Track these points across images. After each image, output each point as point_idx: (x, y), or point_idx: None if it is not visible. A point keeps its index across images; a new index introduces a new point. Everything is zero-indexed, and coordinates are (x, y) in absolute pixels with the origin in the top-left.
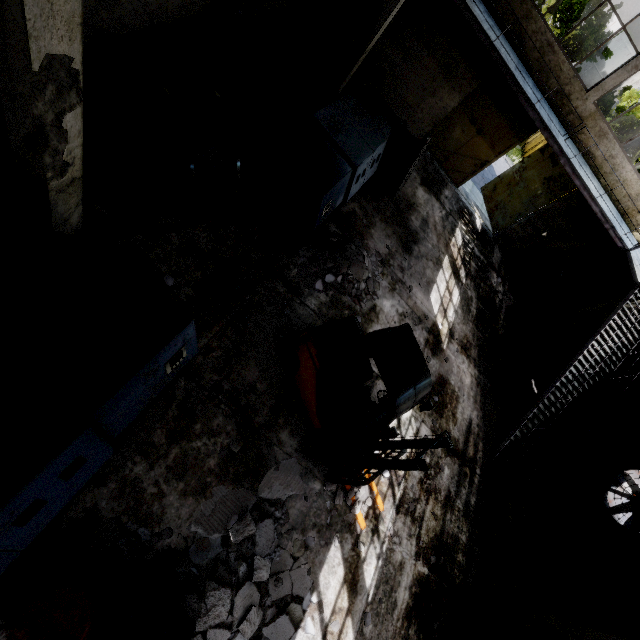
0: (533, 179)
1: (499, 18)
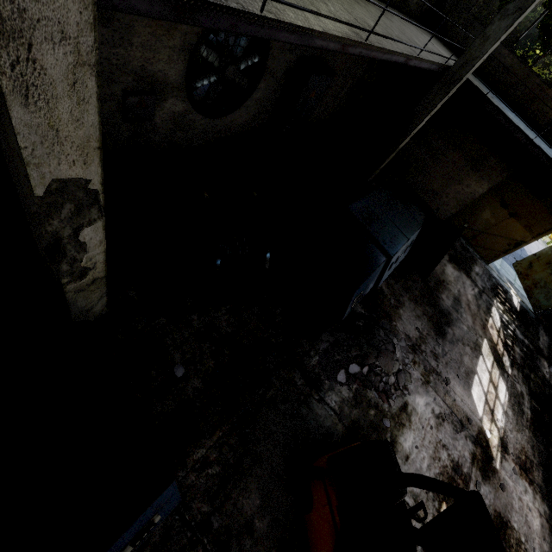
0: None
1: (531, 120)
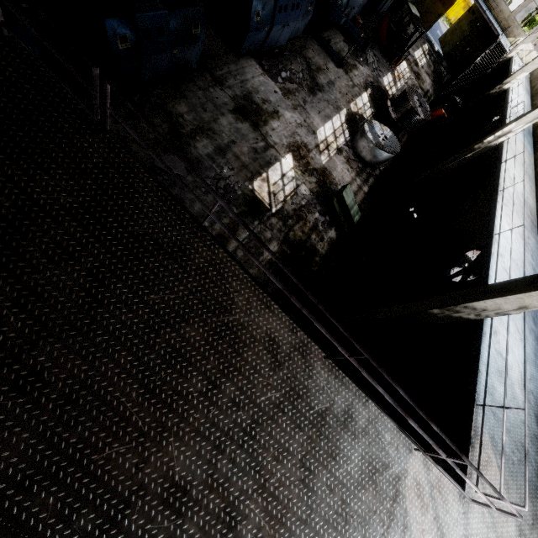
0: (463, 25)
1: None
